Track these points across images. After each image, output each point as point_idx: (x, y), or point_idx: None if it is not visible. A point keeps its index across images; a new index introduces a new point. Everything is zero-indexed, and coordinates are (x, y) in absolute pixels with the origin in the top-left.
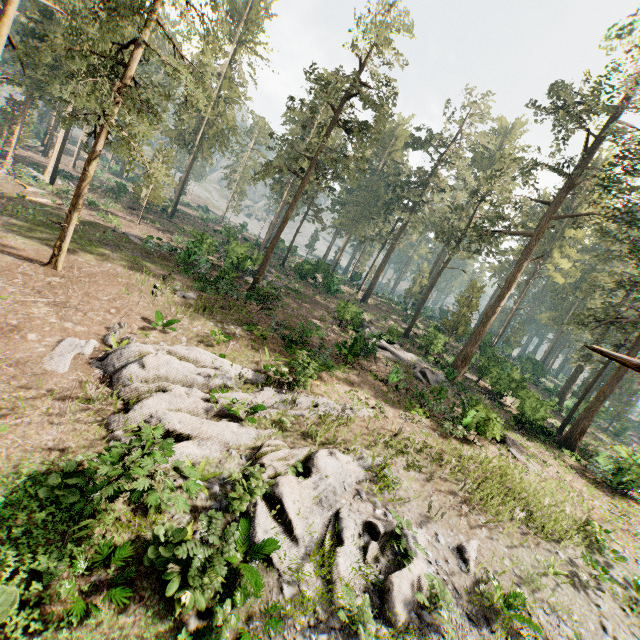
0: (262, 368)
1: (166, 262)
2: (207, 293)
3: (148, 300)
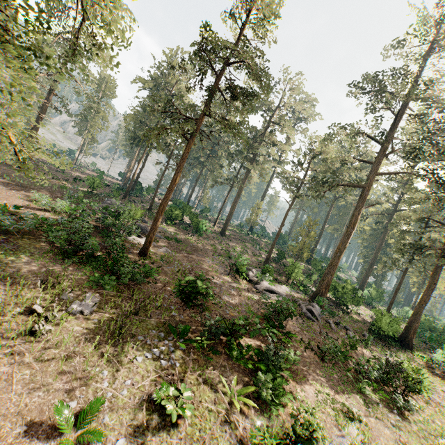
0: (241, 432)
1: (35, 242)
2: (107, 288)
3: (29, 357)
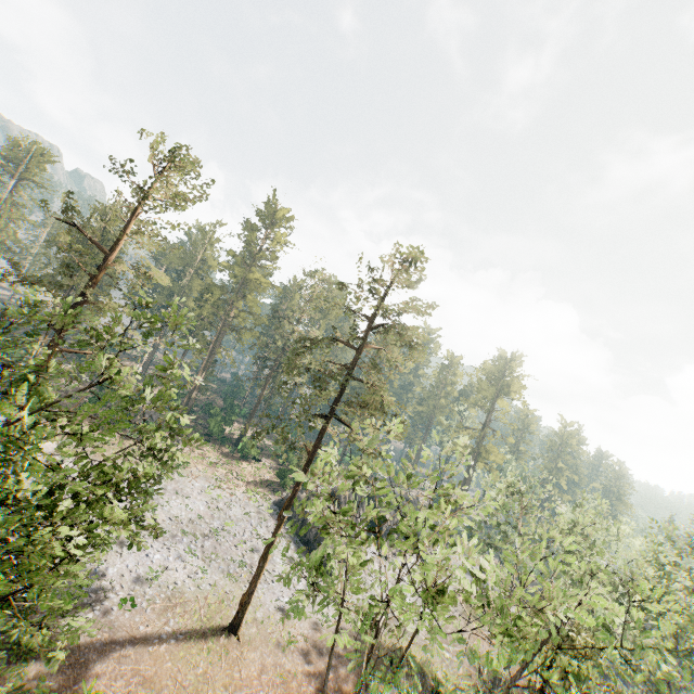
0: None
1: None
2: None
3: None
